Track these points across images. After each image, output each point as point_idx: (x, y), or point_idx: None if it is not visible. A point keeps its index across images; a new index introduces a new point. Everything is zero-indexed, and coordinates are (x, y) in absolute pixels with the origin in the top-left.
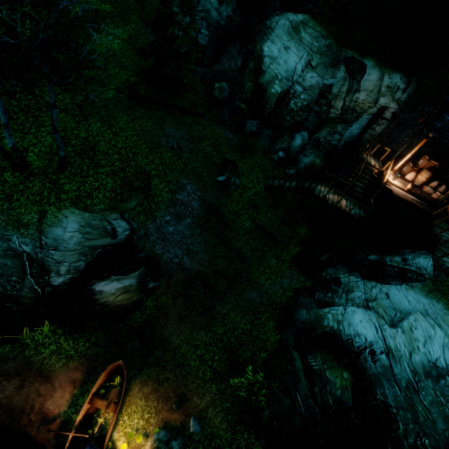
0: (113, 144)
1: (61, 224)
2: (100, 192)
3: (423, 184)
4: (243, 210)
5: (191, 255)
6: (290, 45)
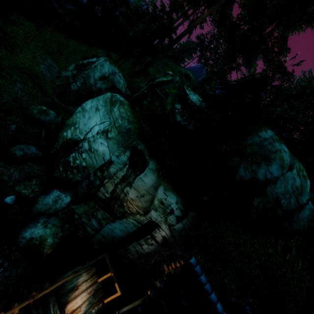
0: None
1: None
2: None
3: None
4: None
5: None
6: (101, 109)
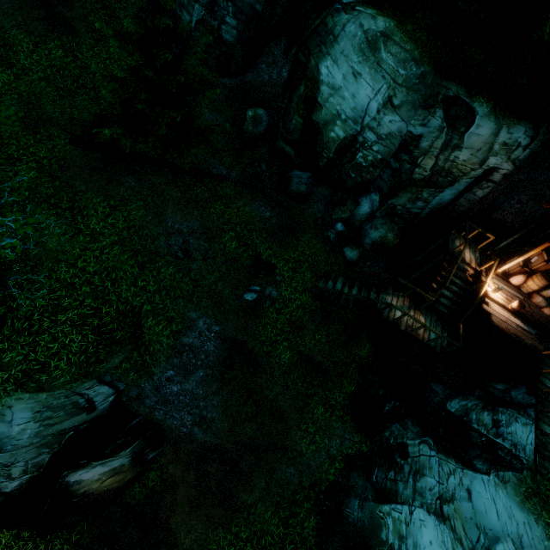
0: (80, 266)
1: (3, 418)
2: (62, 359)
3: (533, 291)
4: (282, 336)
5: (205, 425)
6: (362, 70)
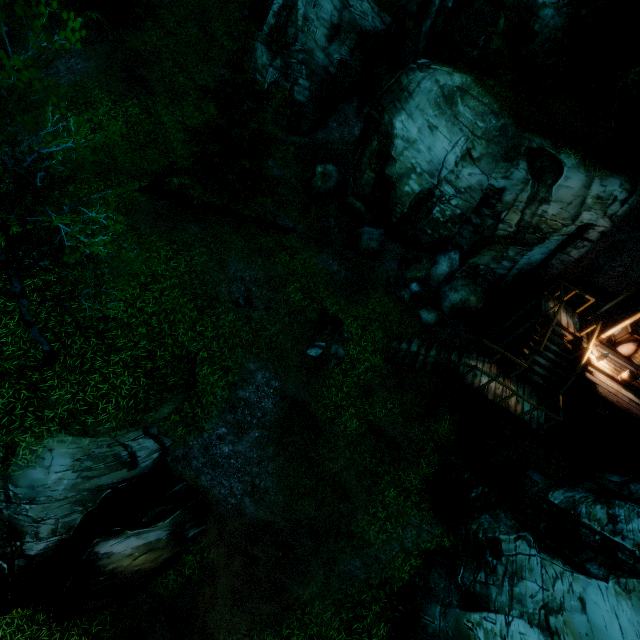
0: (138, 307)
1: (41, 462)
2: (110, 401)
3: None
4: (348, 401)
5: (257, 495)
6: (439, 123)
